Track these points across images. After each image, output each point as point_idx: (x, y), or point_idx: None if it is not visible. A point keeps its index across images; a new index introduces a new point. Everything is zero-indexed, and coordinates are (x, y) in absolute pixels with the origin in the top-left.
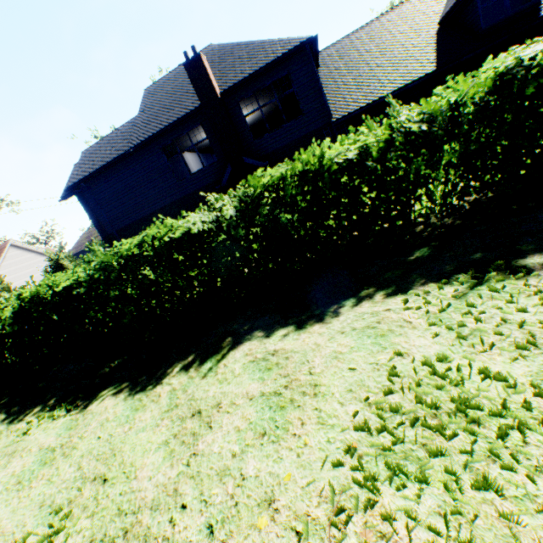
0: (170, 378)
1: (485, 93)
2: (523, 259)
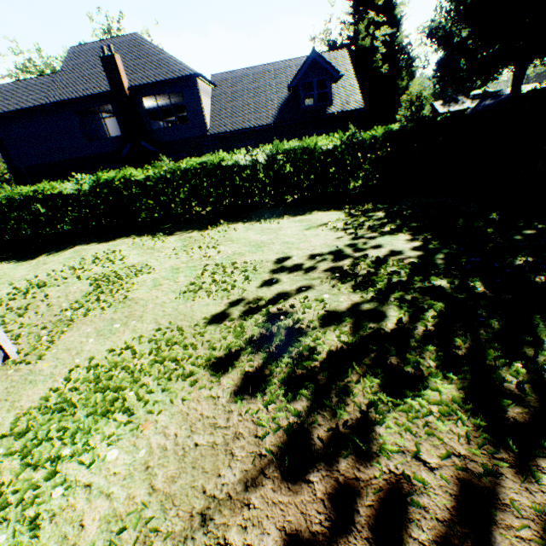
0: (40, 258)
1: (193, 169)
2: (178, 232)
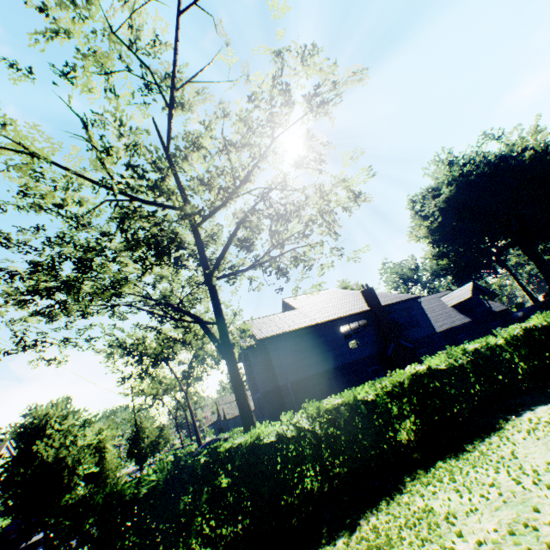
0: None
1: None
2: None
